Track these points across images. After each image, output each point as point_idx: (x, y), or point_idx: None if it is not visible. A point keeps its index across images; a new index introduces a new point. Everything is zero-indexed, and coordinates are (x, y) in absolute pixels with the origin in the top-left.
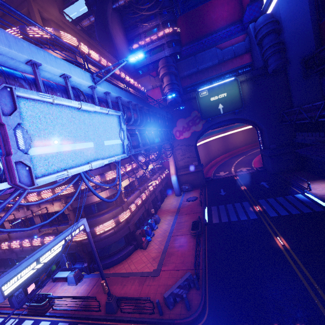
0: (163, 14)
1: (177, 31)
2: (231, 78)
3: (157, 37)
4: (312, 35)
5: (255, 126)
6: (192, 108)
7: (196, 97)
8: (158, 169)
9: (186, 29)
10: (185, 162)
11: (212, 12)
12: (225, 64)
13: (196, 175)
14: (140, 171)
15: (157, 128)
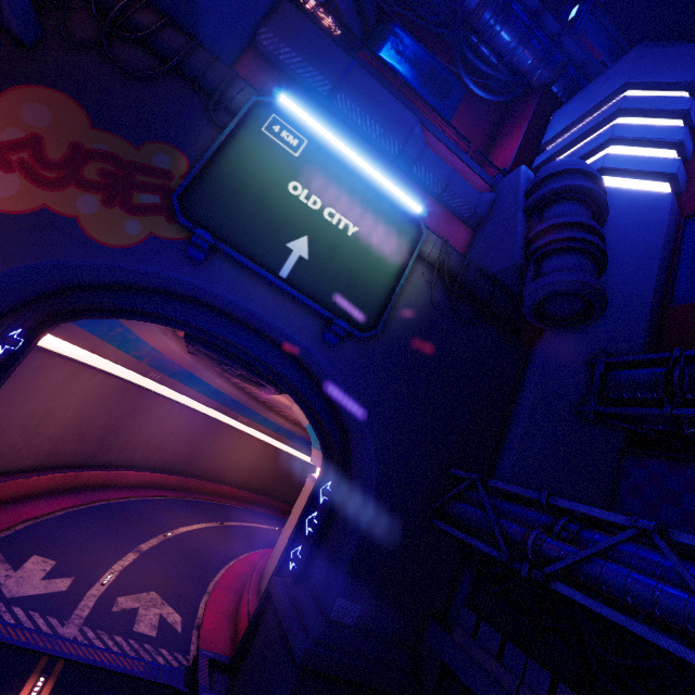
0: None
1: None
2: (415, 201)
3: None
4: (646, 316)
5: (331, 456)
6: (185, 132)
7: (243, 108)
8: None
9: None
10: None
11: None
12: (406, 185)
13: None
14: None
15: None
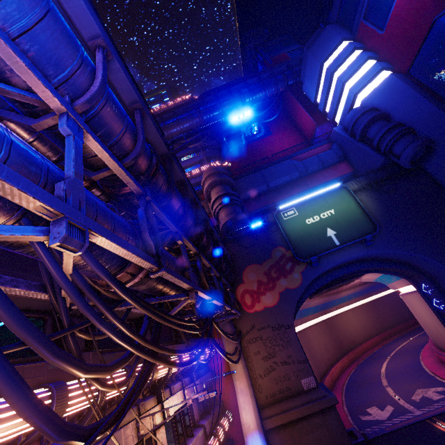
0: (207, 150)
1: (227, 165)
2: (335, 184)
3: (200, 171)
4: None
5: (408, 276)
6: (272, 242)
7: (276, 221)
8: (203, 413)
9: (238, 163)
10: (277, 379)
11: (270, 146)
12: (312, 178)
13: (323, 428)
14: (122, 433)
15: (198, 250)
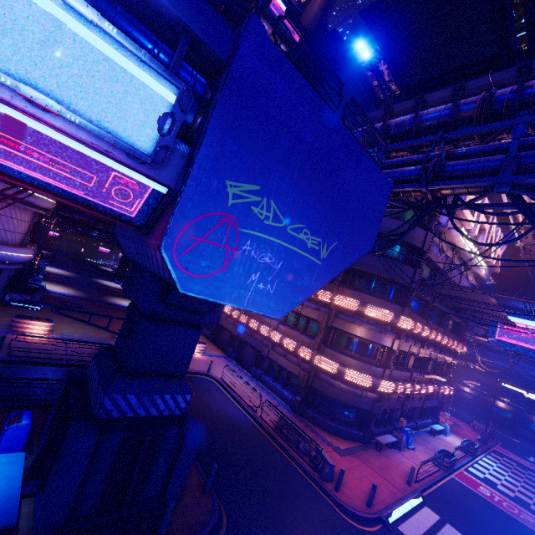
0: None
1: None
2: None
3: None
4: None
5: None
6: None
7: None
8: None
9: None
10: None
11: None
12: None
13: None
14: None
15: None
